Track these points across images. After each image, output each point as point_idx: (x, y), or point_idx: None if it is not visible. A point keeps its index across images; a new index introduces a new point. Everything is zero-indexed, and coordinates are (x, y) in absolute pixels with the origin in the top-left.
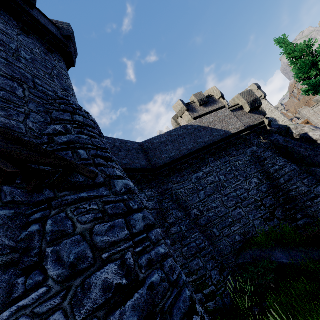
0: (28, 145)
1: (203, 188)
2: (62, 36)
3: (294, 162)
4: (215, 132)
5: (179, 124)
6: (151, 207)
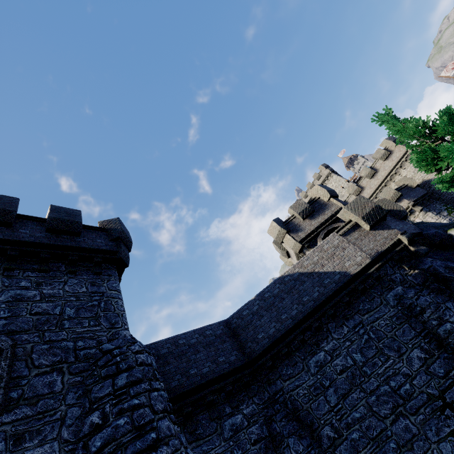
0: None
1: (330, 383)
2: (111, 241)
3: None
4: (326, 279)
5: (285, 249)
6: (254, 438)
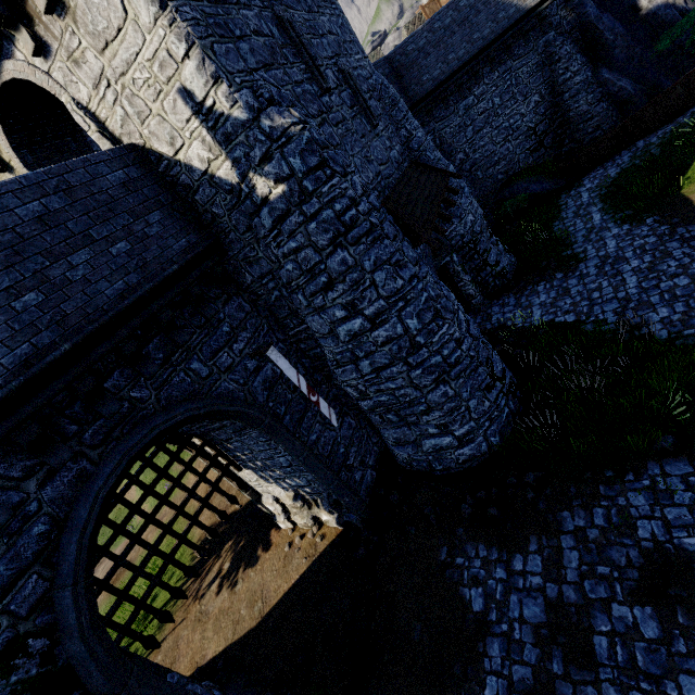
0: (429, 168)
1: (471, 123)
2: None
3: (593, 61)
4: (502, 12)
5: None
6: None
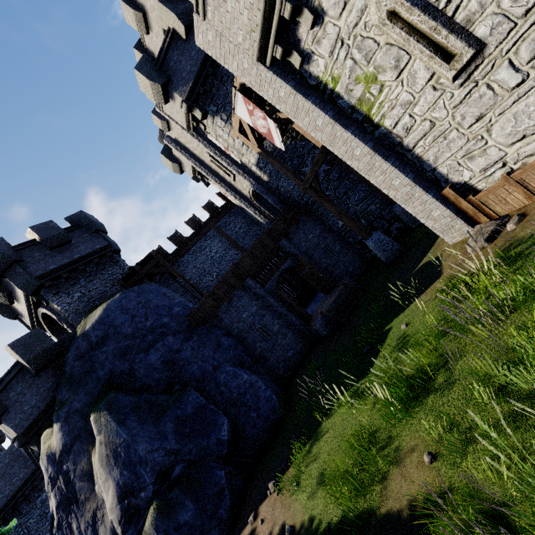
0: None
1: None
2: None
3: None
4: None
5: None
6: None
